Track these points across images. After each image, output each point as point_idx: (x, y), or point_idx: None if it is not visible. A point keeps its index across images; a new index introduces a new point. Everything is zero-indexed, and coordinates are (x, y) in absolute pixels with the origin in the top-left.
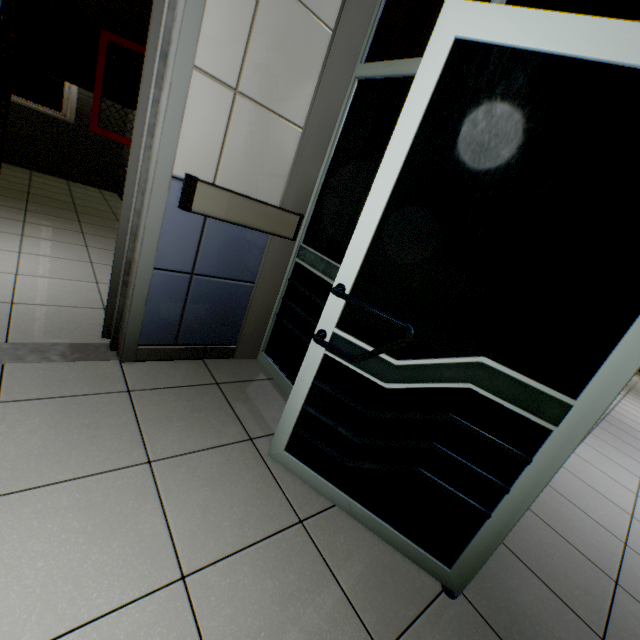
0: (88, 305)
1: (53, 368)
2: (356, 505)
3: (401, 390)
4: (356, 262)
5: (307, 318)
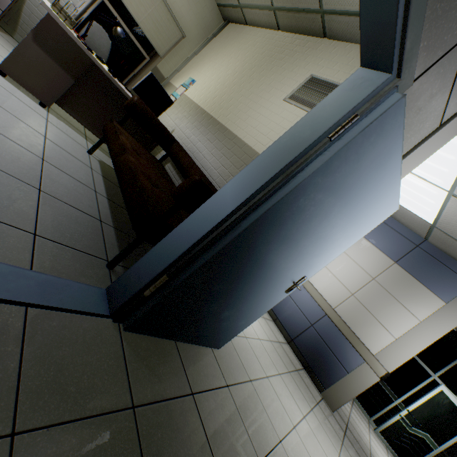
0: None
1: None
2: (392, 449)
3: (411, 432)
4: (412, 407)
5: (372, 392)
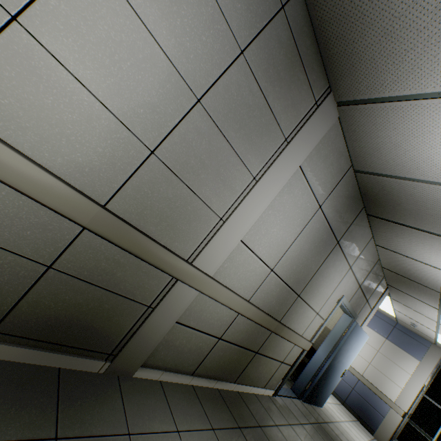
0: None
1: None
2: None
3: None
4: None
5: (413, 437)
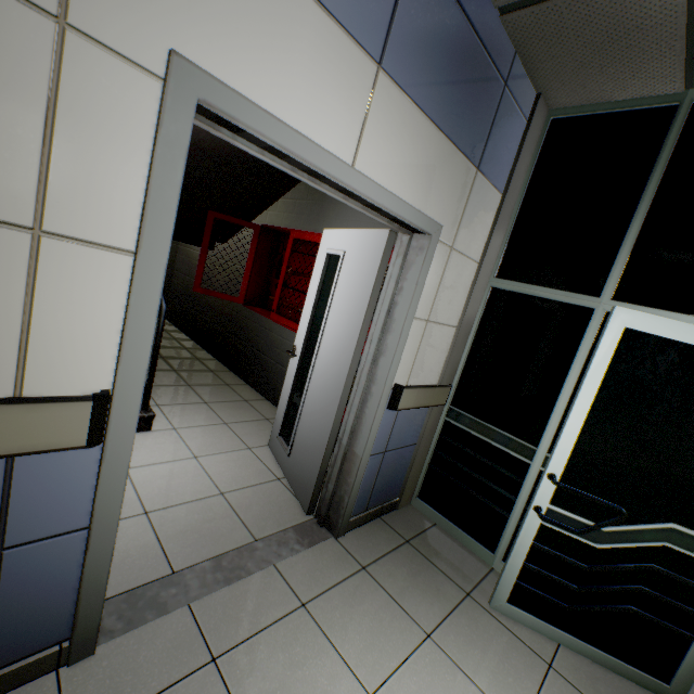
0: (266, 478)
1: (303, 558)
2: (580, 642)
3: (609, 548)
4: (563, 458)
5: (469, 471)
